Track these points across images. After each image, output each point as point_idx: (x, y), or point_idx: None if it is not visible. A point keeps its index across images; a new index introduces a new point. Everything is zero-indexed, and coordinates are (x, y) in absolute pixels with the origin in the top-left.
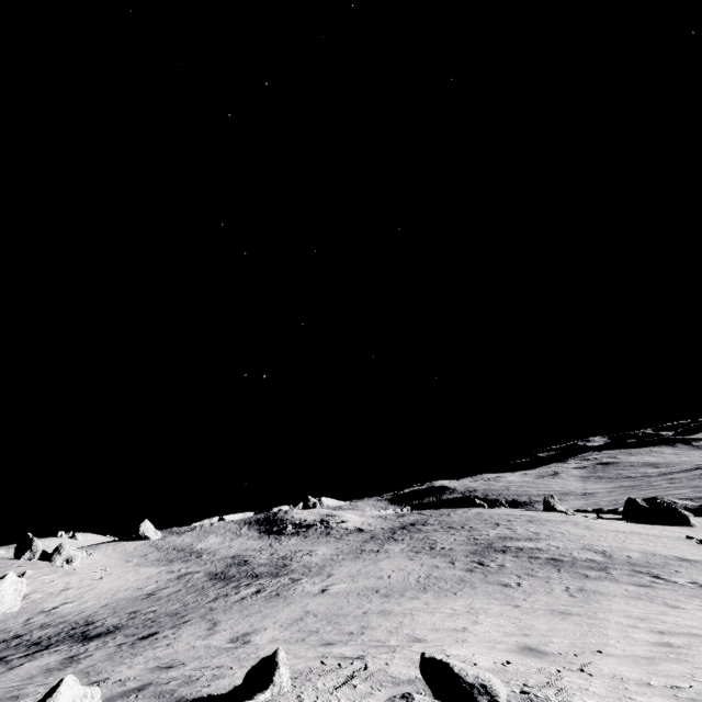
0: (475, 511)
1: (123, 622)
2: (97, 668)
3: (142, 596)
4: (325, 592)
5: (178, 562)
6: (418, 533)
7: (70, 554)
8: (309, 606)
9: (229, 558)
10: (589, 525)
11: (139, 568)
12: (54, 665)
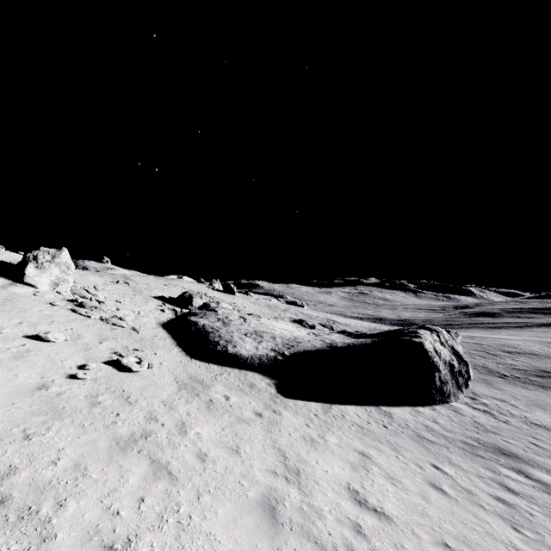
0: None
1: None
2: None
3: None
4: None
5: None
6: None
7: None
8: None
9: None
10: (170, 281)
11: None
12: None
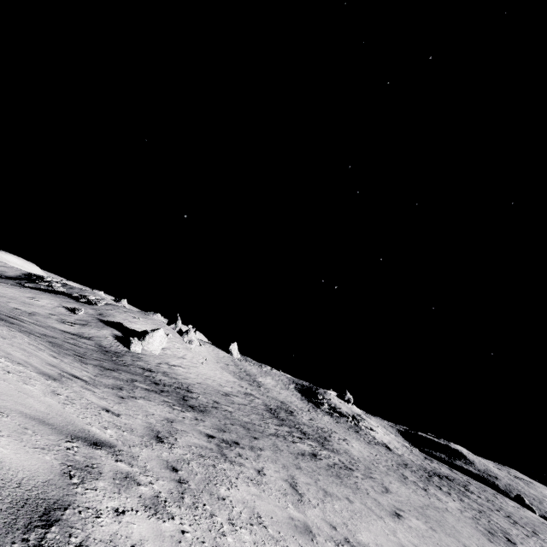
0: (535, 516)
1: (209, 406)
2: (191, 478)
3: (221, 391)
4: (402, 520)
5: (245, 381)
6: (466, 497)
7: (192, 338)
8: (401, 538)
9: (279, 401)
10: None
11: (223, 371)
12: (156, 421)
